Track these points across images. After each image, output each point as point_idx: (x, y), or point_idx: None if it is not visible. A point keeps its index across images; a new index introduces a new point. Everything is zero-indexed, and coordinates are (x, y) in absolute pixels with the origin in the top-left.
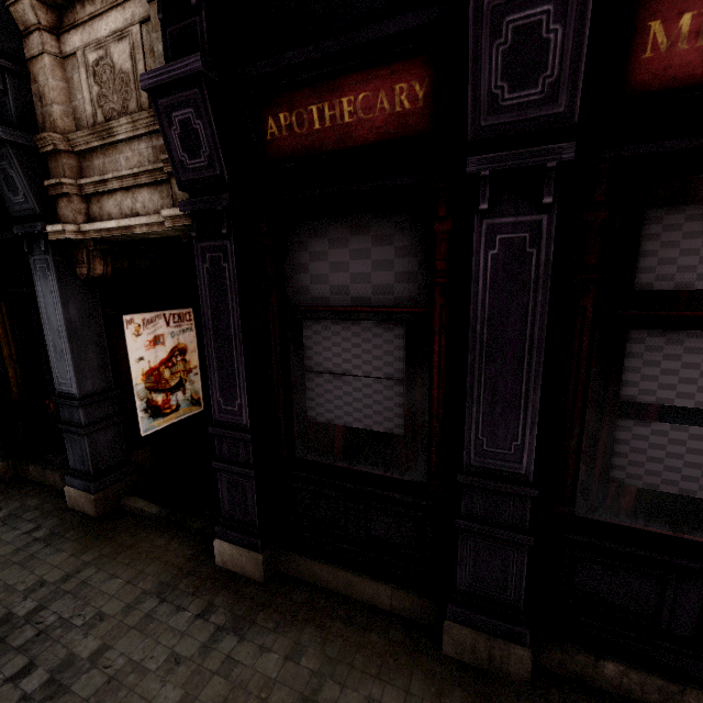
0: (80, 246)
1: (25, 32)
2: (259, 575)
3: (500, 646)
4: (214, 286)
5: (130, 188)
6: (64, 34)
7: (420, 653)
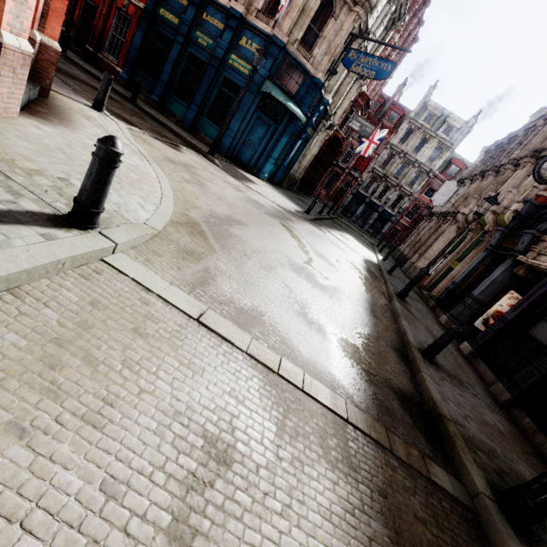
0: (522, 264)
1: None
2: (466, 353)
3: (505, 391)
4: (542, 285)
5: None
6: None
7: (483, 383)
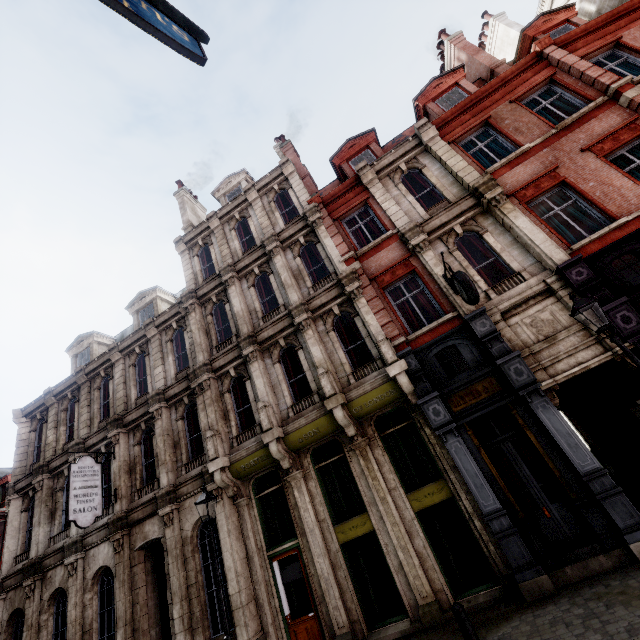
0: (547, 391)
1: (495, 323)
2: None
3: None
4: None
5: (570, 355)
6: (507, 320)
7: None
